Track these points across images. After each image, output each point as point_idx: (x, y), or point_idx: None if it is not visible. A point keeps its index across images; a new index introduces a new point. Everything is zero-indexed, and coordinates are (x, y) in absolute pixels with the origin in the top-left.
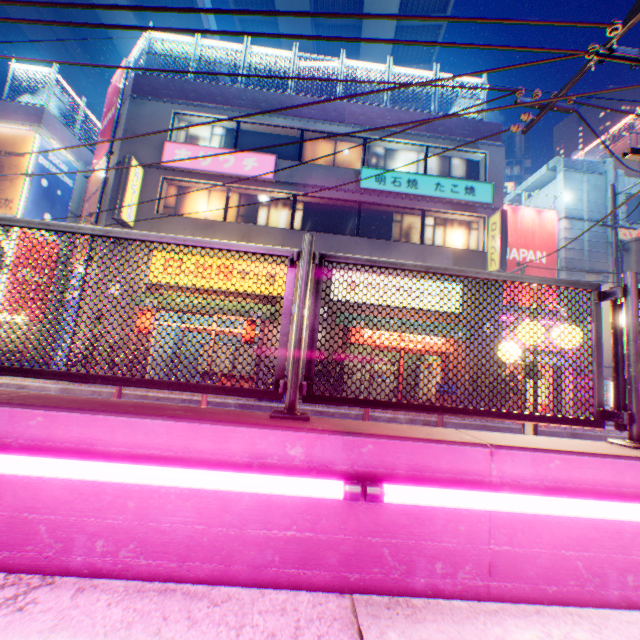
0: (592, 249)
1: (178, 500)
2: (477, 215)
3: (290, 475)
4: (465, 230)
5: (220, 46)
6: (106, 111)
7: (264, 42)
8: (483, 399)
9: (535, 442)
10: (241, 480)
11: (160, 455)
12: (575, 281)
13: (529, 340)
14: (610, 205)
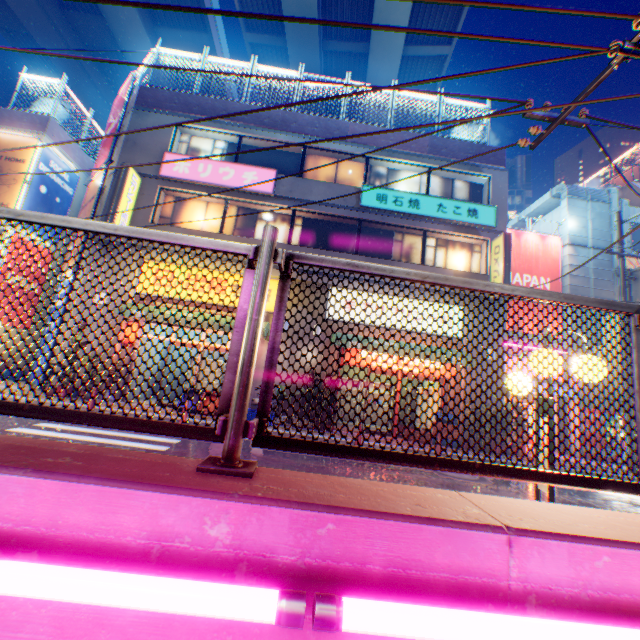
0: (598, 277)
1: (29, 604)
2: (480, 237)
3: (207, 568)
4: (467, 252)
5: (227, 63)
6: (110, 122)
7: (273, 66)
8: (493, 450)
9: (569, 520)
10: (112, 588)
11: (11, 530)
12: (610, 301)
13: (544, 371)
14: (616, 233)
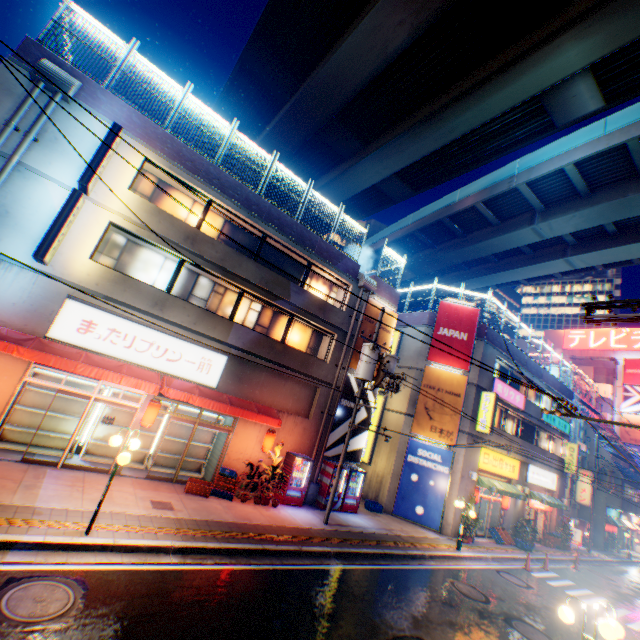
0: None
1: None
2: (563, 438)
3: None
4: (554, 441)
5: (512, 316)
6: (440, 318)
7: (436, 232)
8: None
9: None
10: None
11: None
12: None
13: None
14: (595, 444)
